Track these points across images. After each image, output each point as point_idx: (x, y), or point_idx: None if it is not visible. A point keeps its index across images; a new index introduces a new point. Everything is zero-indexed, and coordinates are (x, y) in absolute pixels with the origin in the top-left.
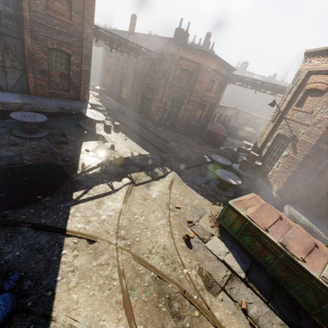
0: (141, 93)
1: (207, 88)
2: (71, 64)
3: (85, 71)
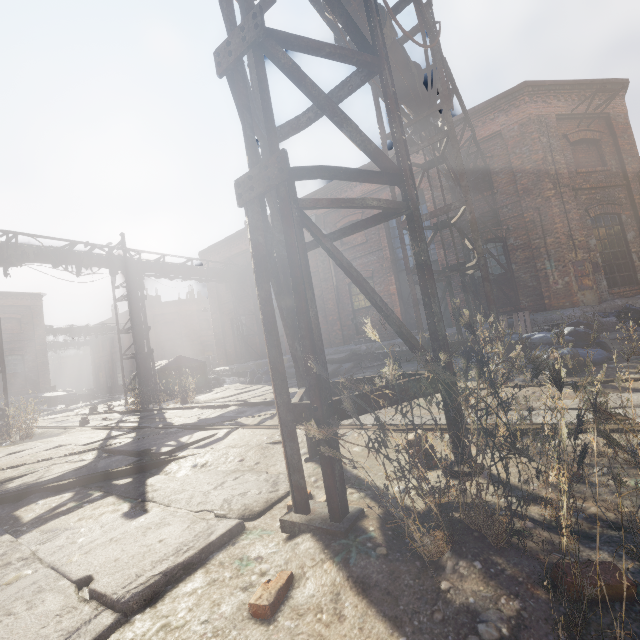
0: (134, 367)
1: (203, 328)
2: (26, 362)
3: (42, 363)
